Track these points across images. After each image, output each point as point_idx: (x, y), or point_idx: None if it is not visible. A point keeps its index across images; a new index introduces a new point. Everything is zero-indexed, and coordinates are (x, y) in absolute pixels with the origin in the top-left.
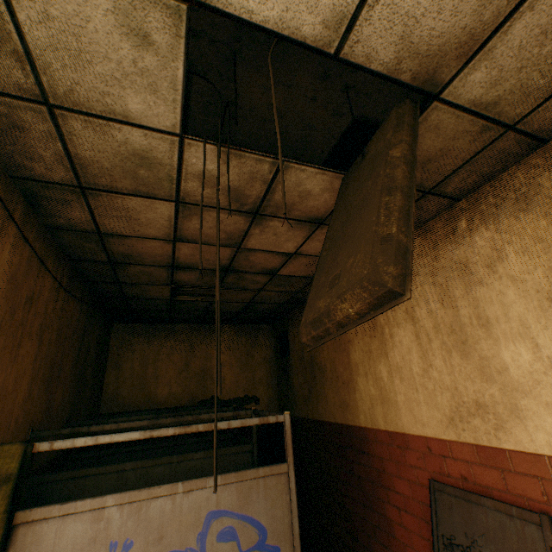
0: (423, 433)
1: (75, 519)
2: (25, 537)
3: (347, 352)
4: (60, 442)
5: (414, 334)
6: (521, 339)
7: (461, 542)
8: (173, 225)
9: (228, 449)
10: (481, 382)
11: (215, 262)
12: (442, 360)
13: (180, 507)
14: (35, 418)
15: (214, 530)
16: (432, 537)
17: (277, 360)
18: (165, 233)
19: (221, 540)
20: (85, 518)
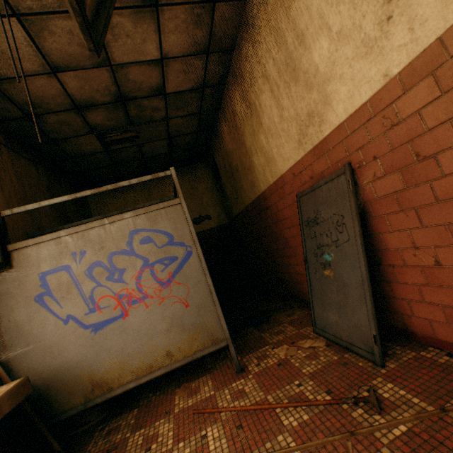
0: (289, 166)
1: (45, 245)
2: (19, 257)
3: (244, 143)
4: (17, 209)
5: (270, 91)
6: (321, 32)
7: (312, 217)
8: (37, 51)
9: None
10: (308, 95)
11: (106, 92)
12: (287, 98)
13: (110, 231)
14: (27, 229)
15: (137, 240)
16: (300, 227)
17: (216, 186)
18: (39, 64)
19: (143, 244)
20: (51, 244)
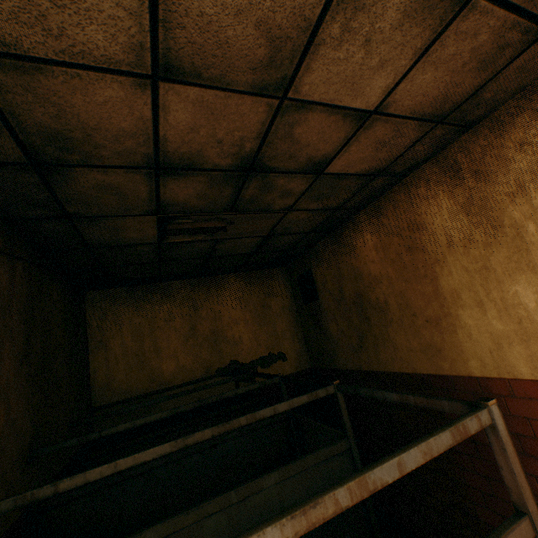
0: None
1: None
2: None
3: (431, 278)
4: None
5: None
6: None
7: None
8: (146, 1)
9: (313, 457)
10: None
11: (231, 149)
12: None
13: None
14: None
15: None
16: None
17: (298, 307)
18: (128, 43)
19: None
20: None
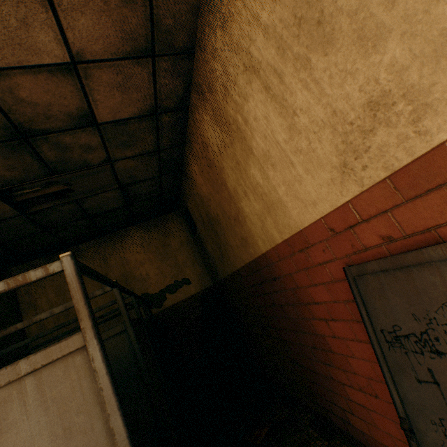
0: (318, 215)
1: None
2: None
3: (224, 184)
4: None
5: (263, 89)
6: None
7: (412, 329)
8: None
9: None
10: (367, 59)
11: None
12: (304, 88)
13: None
14: None
15: None
16: (369, 339)
17: (193, 239)
18: None
19: None
20: None
